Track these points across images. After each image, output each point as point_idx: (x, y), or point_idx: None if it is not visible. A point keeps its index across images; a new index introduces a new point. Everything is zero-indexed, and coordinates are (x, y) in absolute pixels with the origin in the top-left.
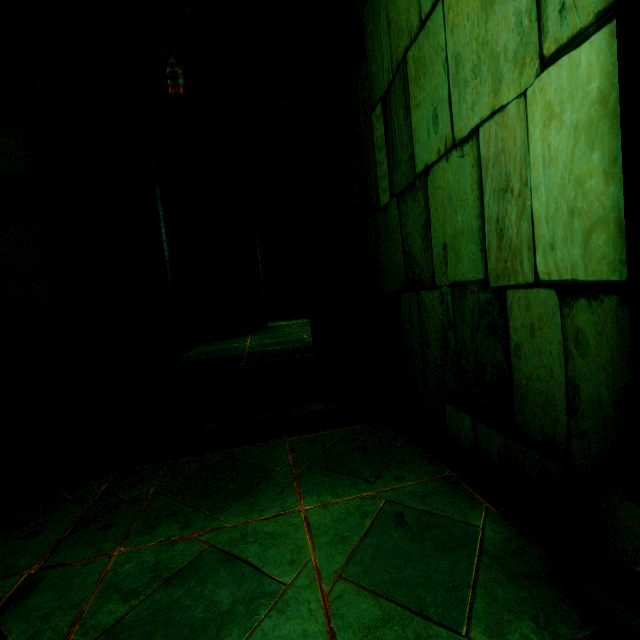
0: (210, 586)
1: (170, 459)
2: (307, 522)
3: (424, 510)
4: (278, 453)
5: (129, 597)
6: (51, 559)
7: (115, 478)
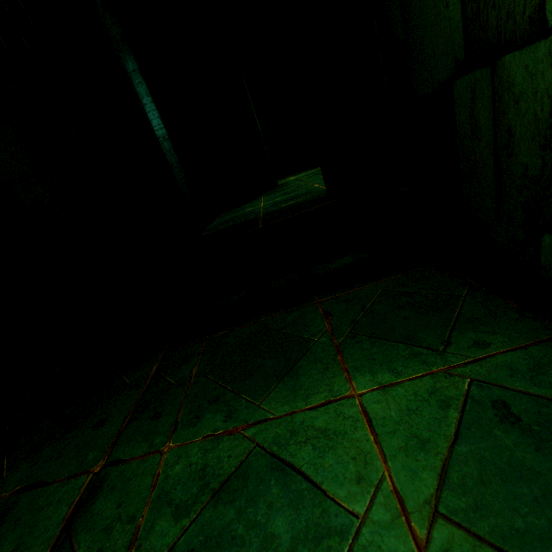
0: (263, 508)
1: (208, 334)
2: (366, 414)
3: (541, 396)
4: (312, 319)
5: (180, 513)
6: (113, 453)
7: (163, 358)
